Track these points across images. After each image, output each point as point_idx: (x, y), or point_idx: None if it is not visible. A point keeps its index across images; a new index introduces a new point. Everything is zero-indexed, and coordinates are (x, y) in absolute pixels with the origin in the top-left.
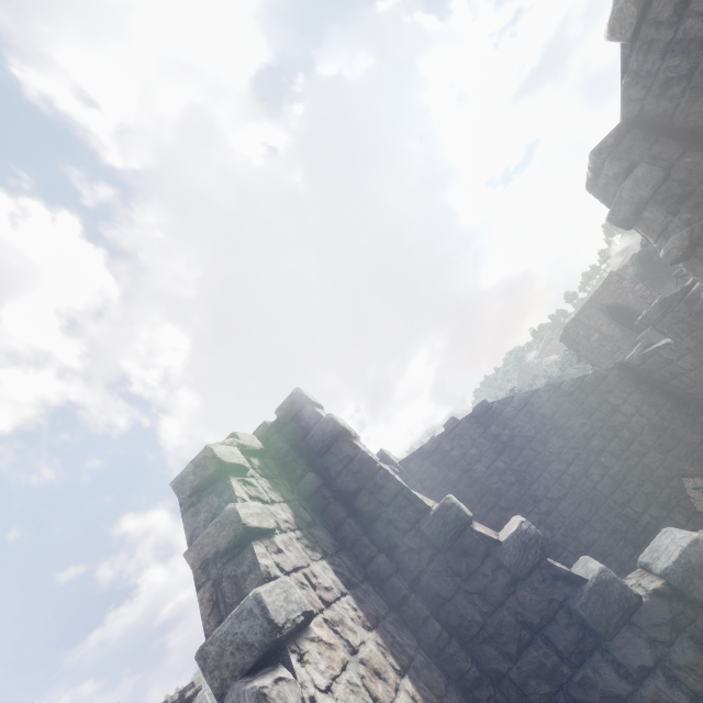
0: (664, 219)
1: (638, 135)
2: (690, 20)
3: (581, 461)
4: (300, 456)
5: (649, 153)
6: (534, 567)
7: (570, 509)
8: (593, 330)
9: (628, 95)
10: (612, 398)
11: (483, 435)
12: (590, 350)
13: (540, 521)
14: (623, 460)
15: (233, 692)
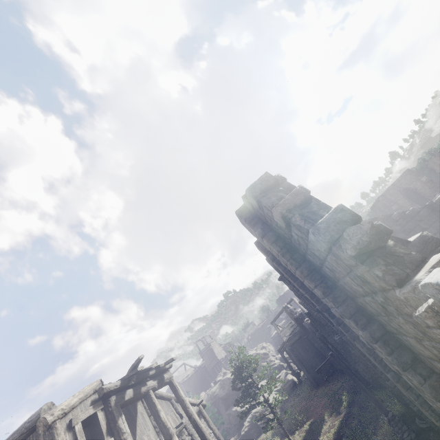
0: None
1: None
2: None
3: None
4: None
5: None
6: (431, 251)
7: None
8: (394, 202)
9: None
10: (422, 224)
11: None
12: None
13: None
14: None
15: (351, 228)
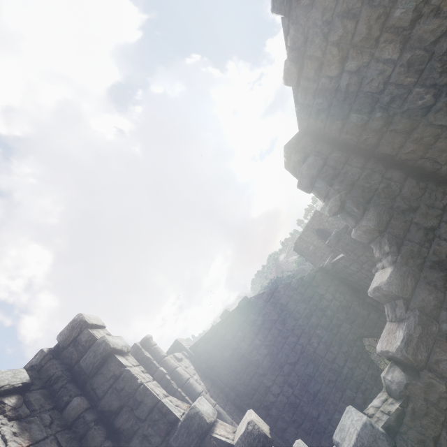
0: (326, 188)
1: (308, 139)
2: (323, 79)
3: (306, 334)
4: (72, 379)
5: (315, 149)
6: None
7: (302, 369)
8: (310, 243)
9: (300, 116)
10: (319, 290)
11: (246, 321)
12: (310, 255)
13: (285, 381)
14: (329, 331)
15: None
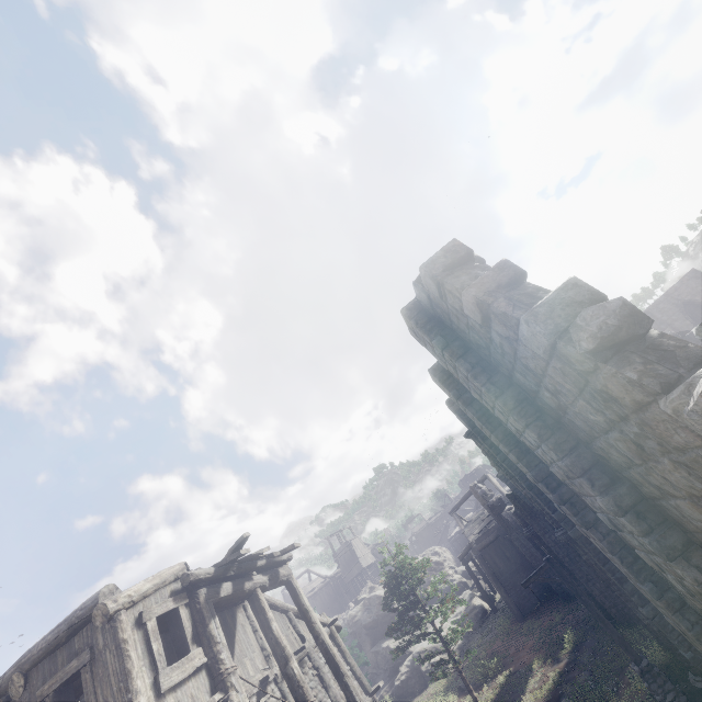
0: None
1: None
2: None
3: None
4: None
5: None
6: None
7: None
8: (666, 324)
9: None
10: None
11: None
12: None
13: None
14: None
15: (590, 309)
